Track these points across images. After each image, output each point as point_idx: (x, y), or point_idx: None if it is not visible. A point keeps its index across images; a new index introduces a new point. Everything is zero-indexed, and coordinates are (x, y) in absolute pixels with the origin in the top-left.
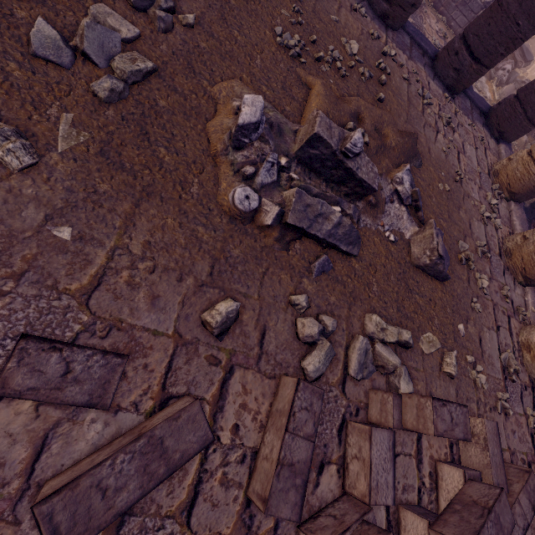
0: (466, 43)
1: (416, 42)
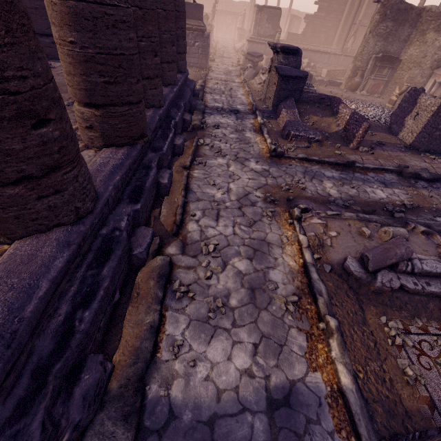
0: None
1: None
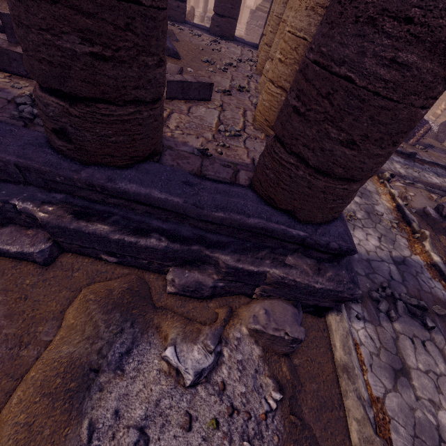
0: (215, 13)
1: (197, 27)
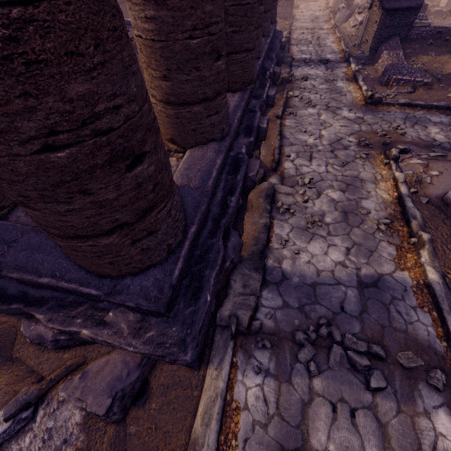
0: None
1: None
